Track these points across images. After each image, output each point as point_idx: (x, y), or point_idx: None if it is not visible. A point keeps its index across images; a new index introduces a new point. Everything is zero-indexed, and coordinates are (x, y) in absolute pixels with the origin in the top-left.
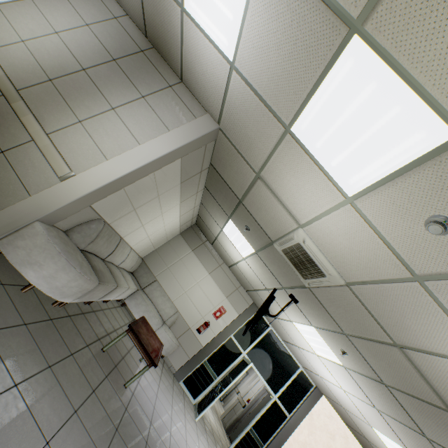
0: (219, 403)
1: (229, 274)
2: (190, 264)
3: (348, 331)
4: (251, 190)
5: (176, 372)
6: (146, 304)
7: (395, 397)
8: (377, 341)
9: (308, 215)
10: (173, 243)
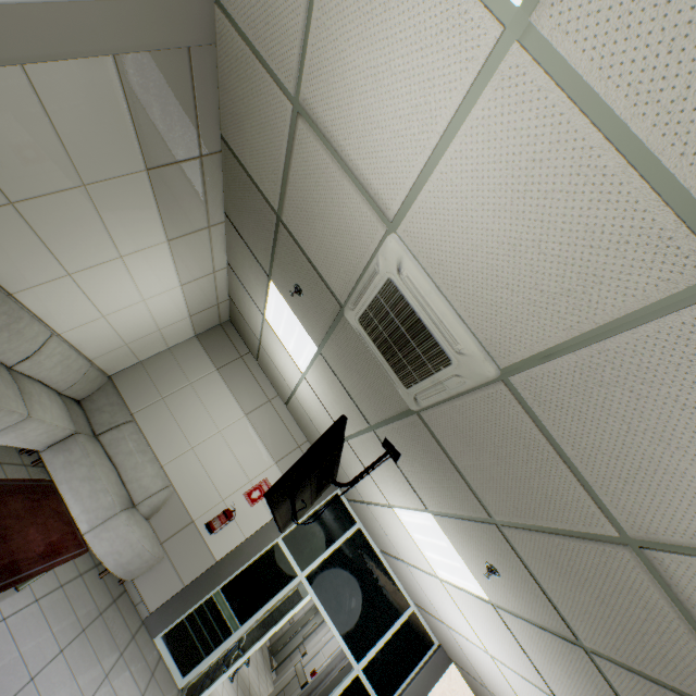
0: (265, 676)
1: (287, 419)
2: (210, 395)
3: (502, 515)
4: (291, 166)
5: (150, 616)
6: (91, 464)
7: (607, 680)
8: (574, 536)
9: (406, 176)
10: (181, 353)
